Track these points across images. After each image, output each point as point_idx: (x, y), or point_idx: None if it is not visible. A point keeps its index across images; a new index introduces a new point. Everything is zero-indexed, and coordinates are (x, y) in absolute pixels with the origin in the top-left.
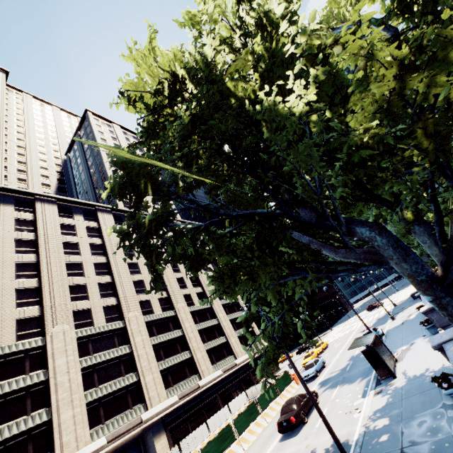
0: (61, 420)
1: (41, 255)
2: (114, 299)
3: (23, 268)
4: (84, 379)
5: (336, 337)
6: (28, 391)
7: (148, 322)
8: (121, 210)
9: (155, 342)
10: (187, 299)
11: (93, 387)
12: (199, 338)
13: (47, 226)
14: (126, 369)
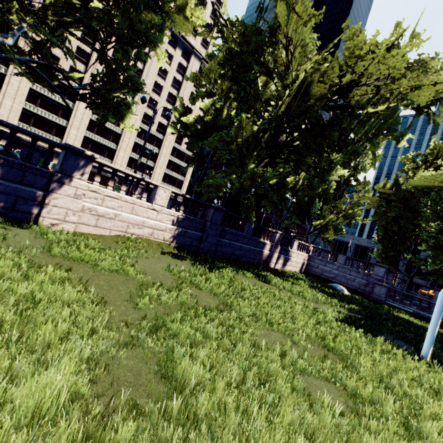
0: (3, 102)
1: None
2: (83, 68)
3: None
4: (31, 96)
5: None
6: None
7: None
8: None
9: (95, 120)
10: (147, 119)
11: (34, 105)
12: (131, 146)
13: None
14: (63, 115)
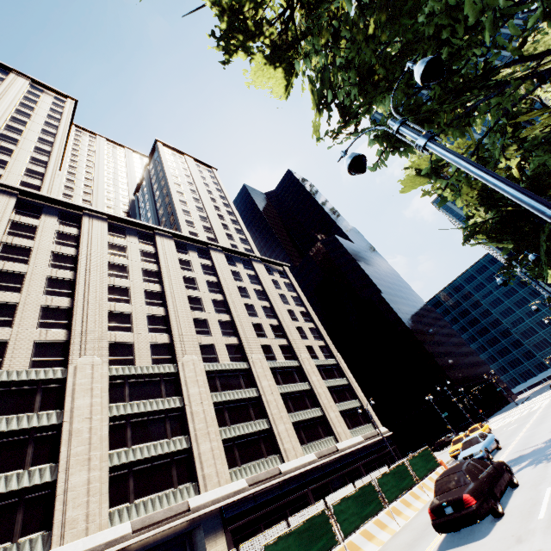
0: (69, 485)
1: (79, 272)
2: (166, 336)
3: (55, 284)
4: (112, 432)
5: (502, 423)
6: (32, 435)
7: (210, 372)
8: (185, 237)
9: (217, 400)
10: (266, 352)
11: (124, 446)
12: (281, 404)
13: (92, 242)
14: (173, 429)
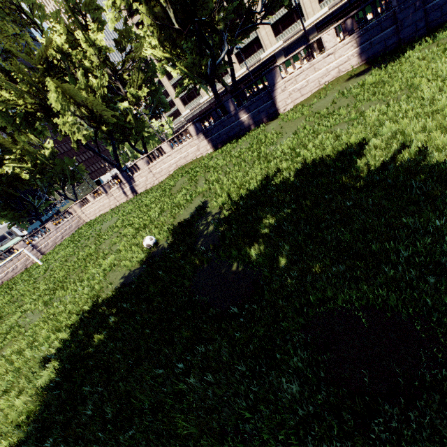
0: (261, 36)
1: None
2: None
3: None
4: None
5: None
6: None
7: None
8: None
9: None
10: None
11: (273, 15)
12: None
13: None
14: None
